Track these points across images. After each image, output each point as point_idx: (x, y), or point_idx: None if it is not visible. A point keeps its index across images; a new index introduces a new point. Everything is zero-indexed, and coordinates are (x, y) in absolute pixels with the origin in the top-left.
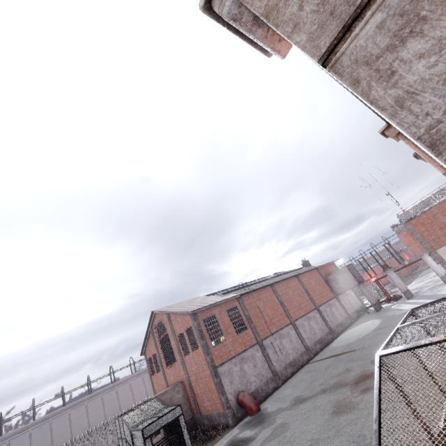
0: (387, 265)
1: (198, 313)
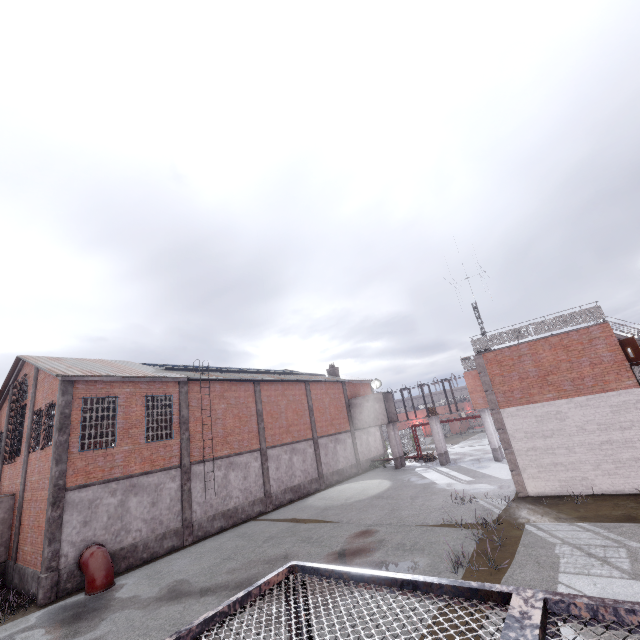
0: (434, 410)
1: (79, 384)
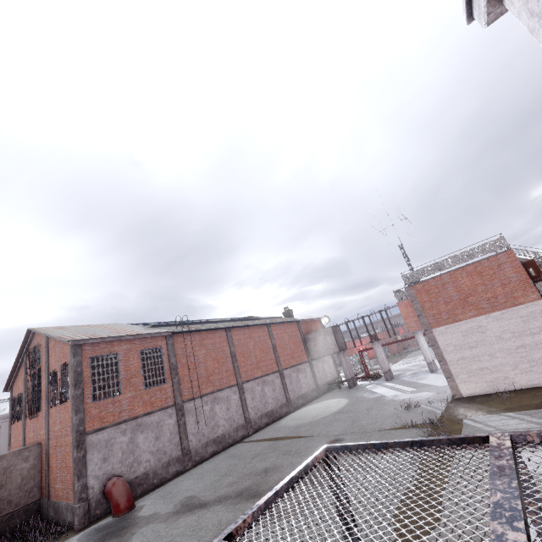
0: (376, 336)
1: (85, 346)
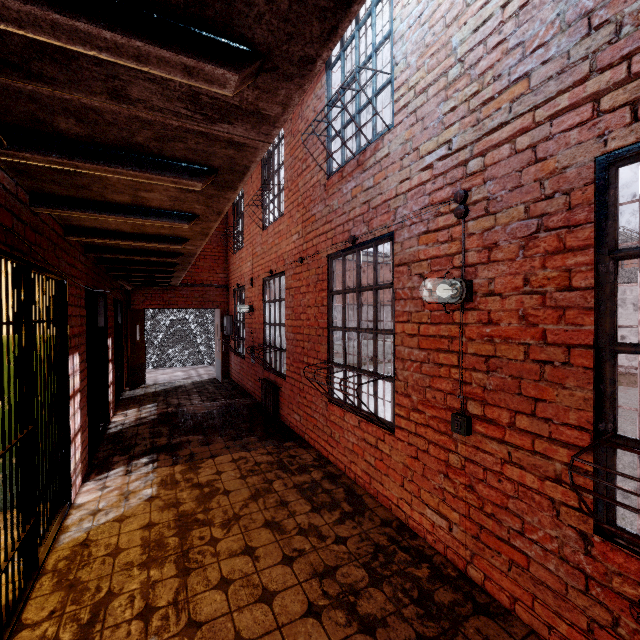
0: None
1: None
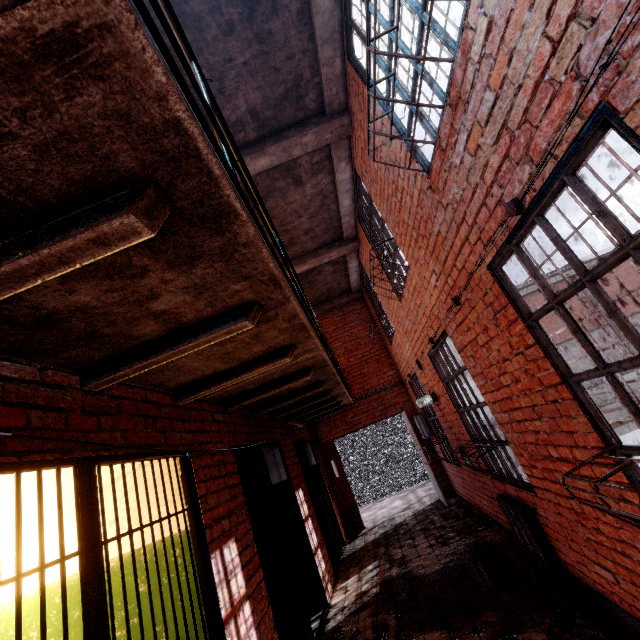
0: None
1: None
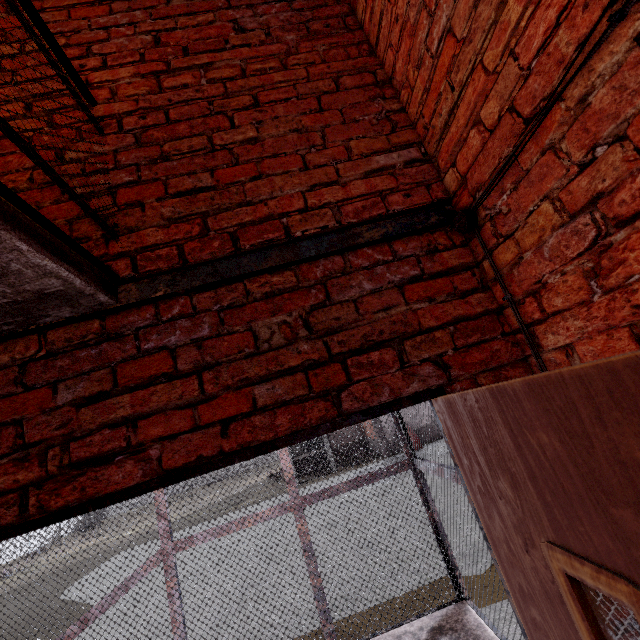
0: None
1: None
